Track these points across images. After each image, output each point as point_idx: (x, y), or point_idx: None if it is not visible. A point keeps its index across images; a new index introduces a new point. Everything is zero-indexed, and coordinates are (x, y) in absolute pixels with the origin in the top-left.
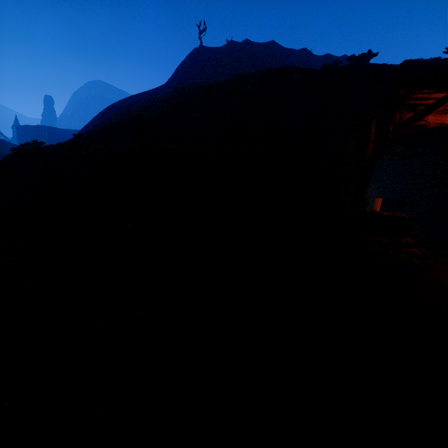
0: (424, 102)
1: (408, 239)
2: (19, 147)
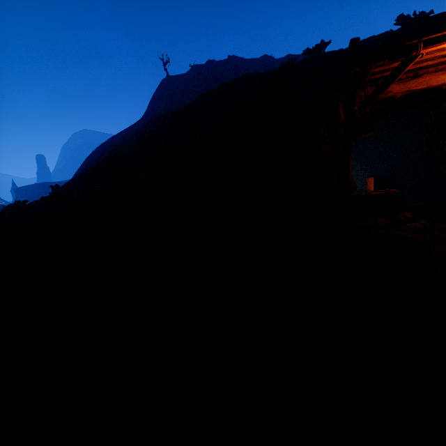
0: (385, 74)
1: (405, 214)
2: (3, 210)
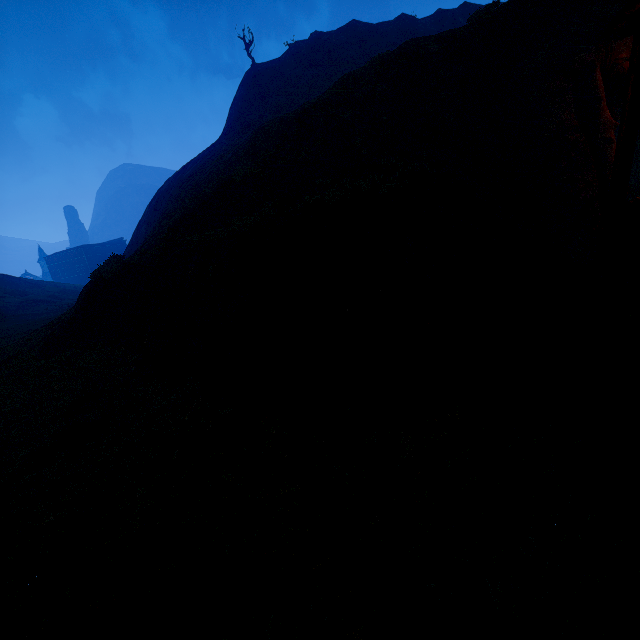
0: None
1: None
2: (98, 270)
